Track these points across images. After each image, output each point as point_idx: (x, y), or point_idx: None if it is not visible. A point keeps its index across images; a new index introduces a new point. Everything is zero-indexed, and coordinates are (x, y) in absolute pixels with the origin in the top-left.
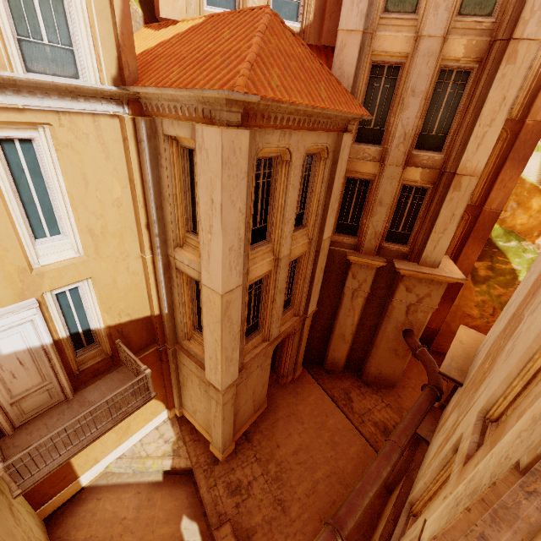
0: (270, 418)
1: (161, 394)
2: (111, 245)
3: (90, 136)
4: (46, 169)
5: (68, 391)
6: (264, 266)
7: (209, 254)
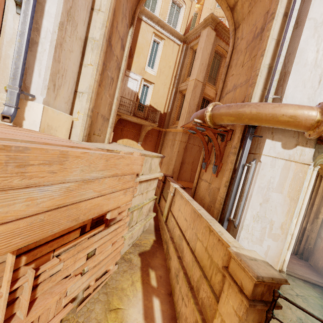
0: None
1: None
2: (163, 78)
3: (171, 46)
4: (158, 50)
5: (131, 115)
6: (211, 92)
7: (195, 67)
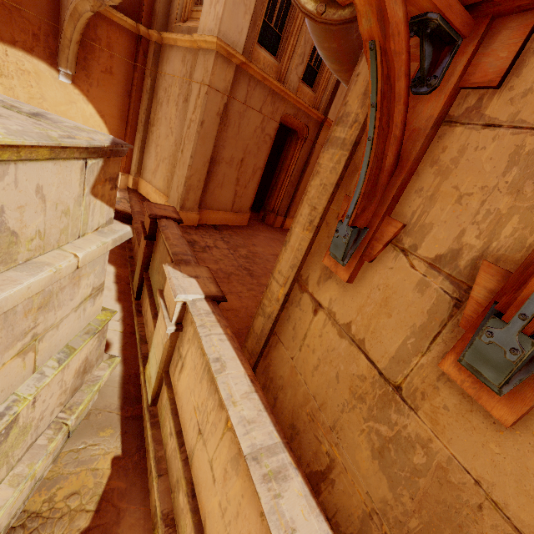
0: (249, 231)
1: (118, 132)
2: None
3: None
4: None
5: None
6: None
7: None
